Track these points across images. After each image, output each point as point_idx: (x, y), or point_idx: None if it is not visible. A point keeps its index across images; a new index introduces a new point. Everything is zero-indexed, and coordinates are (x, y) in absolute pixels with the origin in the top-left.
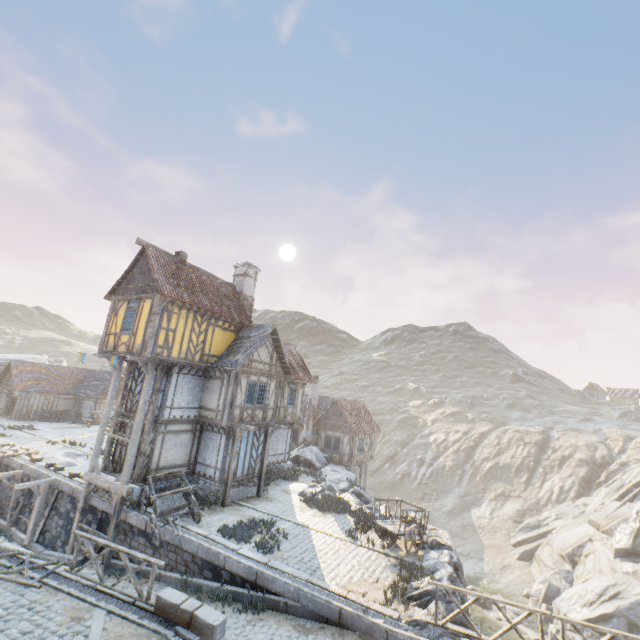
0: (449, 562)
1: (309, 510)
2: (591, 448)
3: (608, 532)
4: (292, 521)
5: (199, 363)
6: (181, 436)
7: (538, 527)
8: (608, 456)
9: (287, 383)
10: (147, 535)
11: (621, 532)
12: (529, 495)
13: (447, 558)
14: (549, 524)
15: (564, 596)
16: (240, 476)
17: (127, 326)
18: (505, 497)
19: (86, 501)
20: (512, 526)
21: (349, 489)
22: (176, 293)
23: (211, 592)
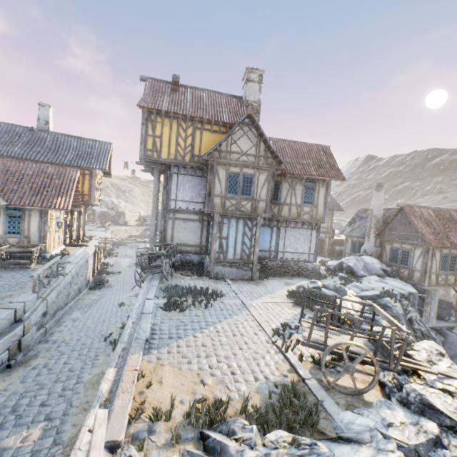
0: (413, 449)
1: (281, 299)
2: None
3: None
4: (241, 300)
5: (190, 163)
6: (189, 223)
7: None
8: None
9: (298, 180)
10: None
11: None
12: None
13: (413, 438)
14: None
15: None
16: (232, 259)
17: None
18: None
19: None
20: None
21: (376, 299)
22: (155, 105)
23: None
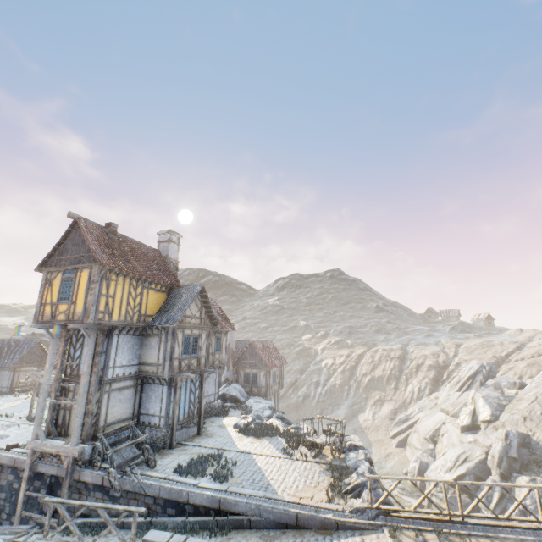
0: (365, 459)
1: (246, 438)
2: (435, 356)
3: (455, 415)
4: (235, 450)
5: (137, 323)
6: (124, 392)
7: (407, 420)
8: (447, 360)
9: (213, 333)
10: (104, 489)
11: (463, 414)
12: (398, 397)
13: (363, 456)
14: (414, 417)
15: (432, 468)
16: (182, 419)
17: (64, 296)
18: (382, 402)
19: (31, 469)
20: (389, 423)
21: (273, 415)
22: (113, 262)
23: (177, 526)
